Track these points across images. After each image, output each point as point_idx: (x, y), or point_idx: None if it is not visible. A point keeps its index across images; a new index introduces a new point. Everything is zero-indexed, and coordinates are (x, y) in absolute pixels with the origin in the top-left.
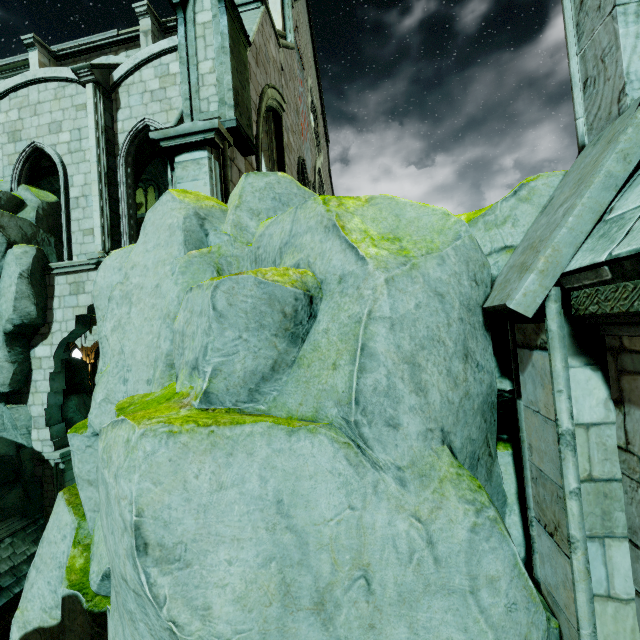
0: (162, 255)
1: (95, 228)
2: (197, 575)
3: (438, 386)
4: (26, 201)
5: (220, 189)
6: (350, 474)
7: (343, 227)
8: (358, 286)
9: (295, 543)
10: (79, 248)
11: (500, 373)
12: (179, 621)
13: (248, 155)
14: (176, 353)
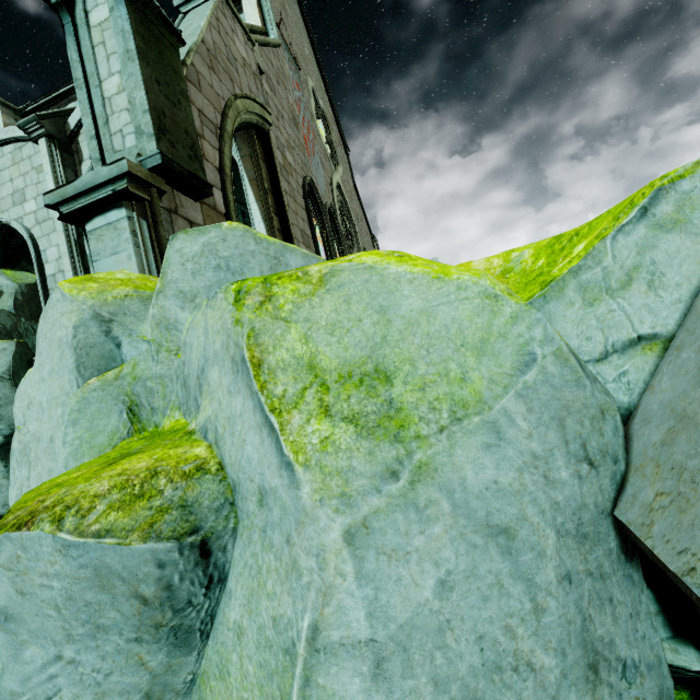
0: (55, 388)
1: None
2: None
3: None
4: (2, 288)
5: (154, 259)
6: None
7: (259, 365)
8: (288, 536)
9: None
10: None
11: (670, 629)
12: None
13: (202, 198)
14: None
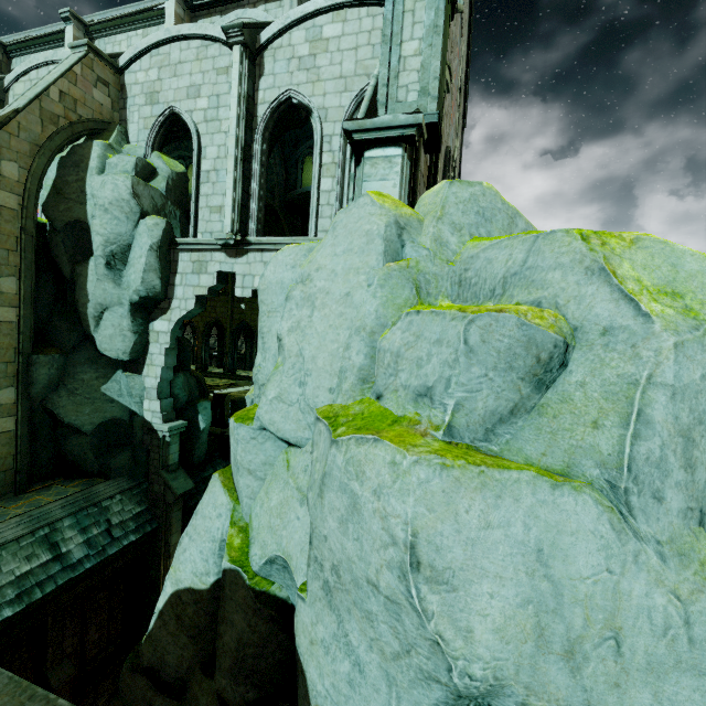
0: (355, 262)
1: (226, 207)
2: (462, 600)
3: (705, 465)
4: (158, 169)
5: (407, 192)
6: (612, 539)
7: (614, 273)
8: (634, 344)
9: (551, 592)
10: (205, 225)
11: None
12: (444, 636)
13: (431, 152)
14: (381, 371)
